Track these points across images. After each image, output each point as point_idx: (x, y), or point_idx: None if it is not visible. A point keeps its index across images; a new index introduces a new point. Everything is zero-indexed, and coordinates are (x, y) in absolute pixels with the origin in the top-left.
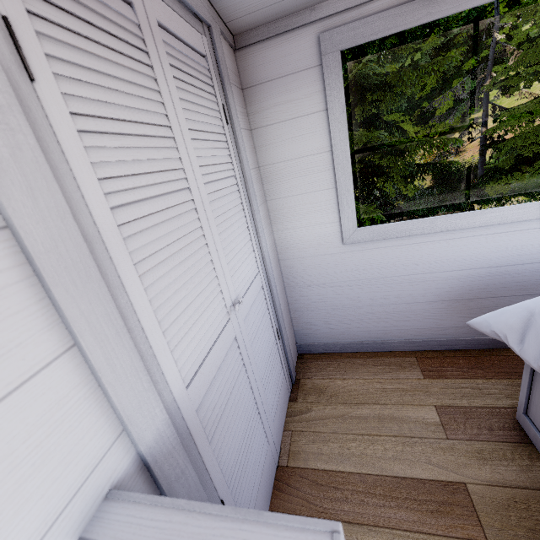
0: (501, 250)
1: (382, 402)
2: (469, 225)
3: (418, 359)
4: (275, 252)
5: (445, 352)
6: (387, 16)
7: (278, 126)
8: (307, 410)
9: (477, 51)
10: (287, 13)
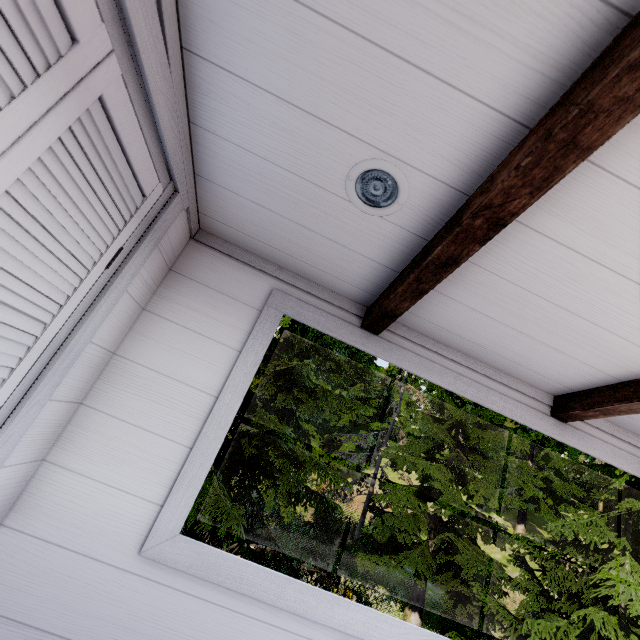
0: None
1: None
2: (325, 619)
3: None
4: (9, 502)
5: None
6: (333, 320)
7: (178, 329)
8: None
9: (382, 420)
10: (258, 254)
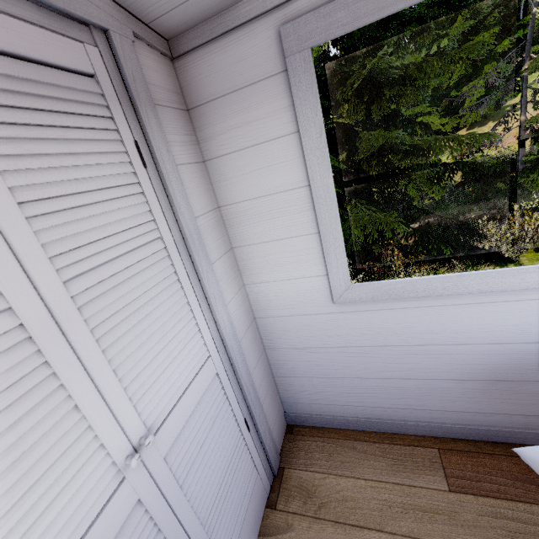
0: None
1: (388, 529)
2: (514, 286)
3: (441, 452)
4: (248, 310)
5: (479, 444)
6: None
7: (238, 156)
8: (286, 527)
9: (512, 32)
10: (232, 2)
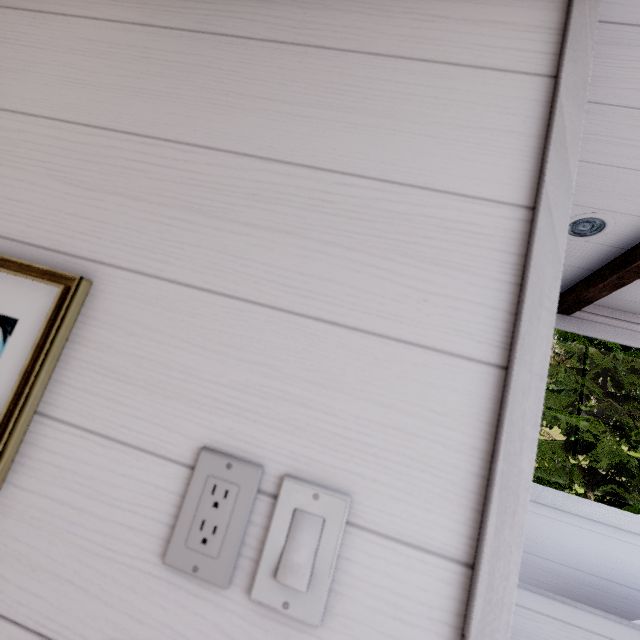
0: (604, 556)
1: None
2: (575, 511)
3: None
4: None
5: None
6: None
7: None
8: None
9: None
10: None
